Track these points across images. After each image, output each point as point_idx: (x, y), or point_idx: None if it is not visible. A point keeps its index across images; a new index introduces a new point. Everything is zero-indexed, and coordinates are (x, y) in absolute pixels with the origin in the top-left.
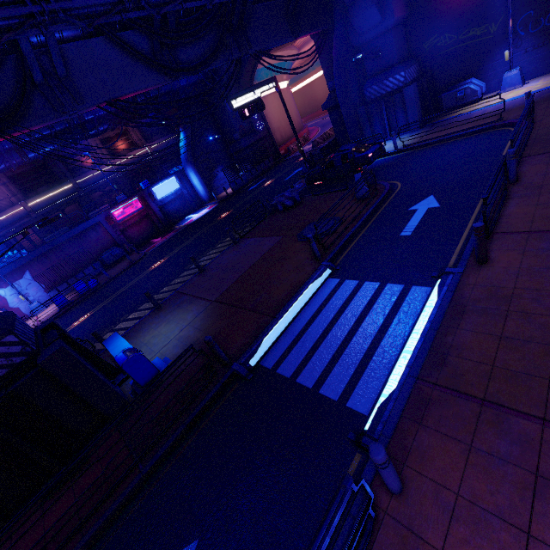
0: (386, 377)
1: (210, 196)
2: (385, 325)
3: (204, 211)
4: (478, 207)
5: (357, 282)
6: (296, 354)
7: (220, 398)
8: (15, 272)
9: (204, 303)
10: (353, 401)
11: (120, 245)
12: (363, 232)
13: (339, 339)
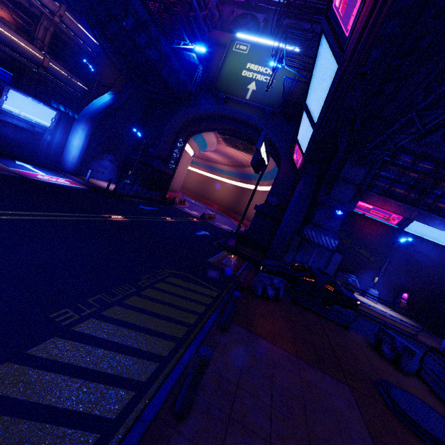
0: None
1: (77, 169)
2: None
3: (63, 181)
4: None
5: None
6: None
7: None
8: None
9: None
10: None
11: None
12: None
13: None
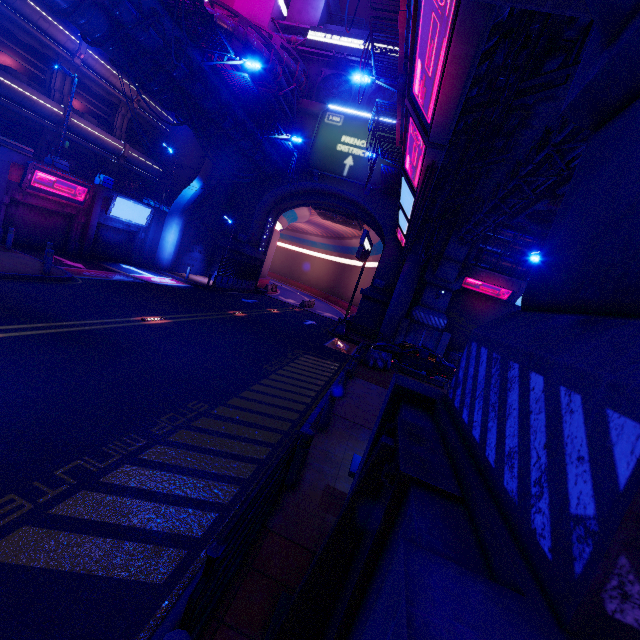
0: None
1: (172, 266)
2: None
3: (171, 281)
4: None
5: None
6: None
7: None
8: None
9: None
10: None
11: None
12: None
13: None
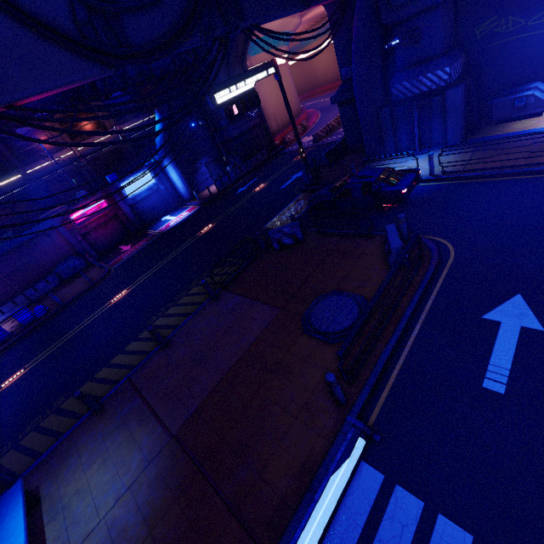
0: None
1: (191, 193)
2: None
3: (184, 215)
4: None
5: (420, 505)
6: None
7: None
8: None
9: (160, 436)
10: None
11: (81, 253)
12: (408, 347)
13: None
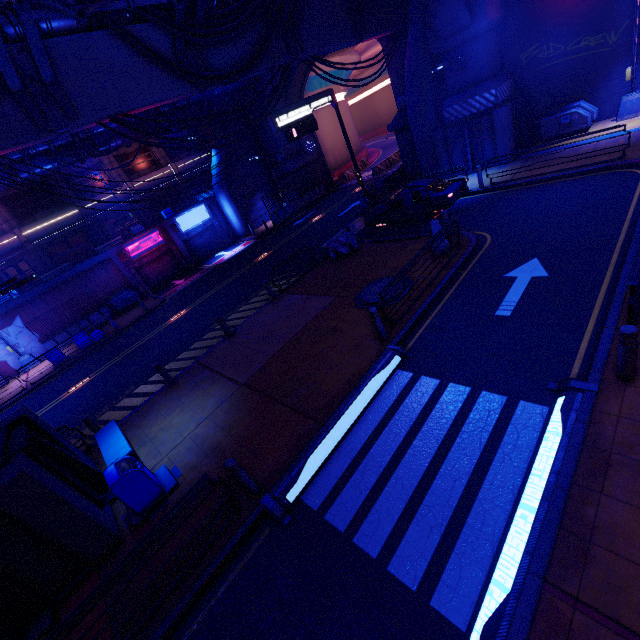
0: (490, 561)
1: (246, 229)
2: (483, 462)
3: (239, 249)
4: (605, 284)
5: (437, 381)
6: (352, 491)
7: (243, 550)
8: (2, 318)
9: (231, 386)
10: (441, 599)
11: (134, 286)
12: (442, 303)
13: (416, 477)
